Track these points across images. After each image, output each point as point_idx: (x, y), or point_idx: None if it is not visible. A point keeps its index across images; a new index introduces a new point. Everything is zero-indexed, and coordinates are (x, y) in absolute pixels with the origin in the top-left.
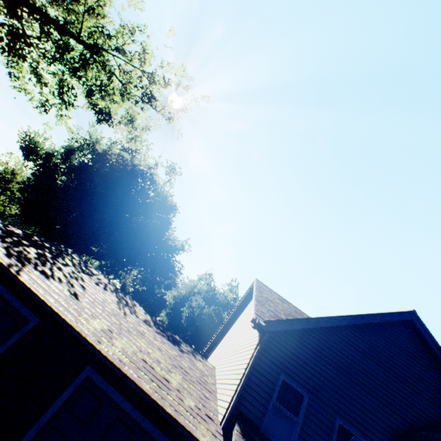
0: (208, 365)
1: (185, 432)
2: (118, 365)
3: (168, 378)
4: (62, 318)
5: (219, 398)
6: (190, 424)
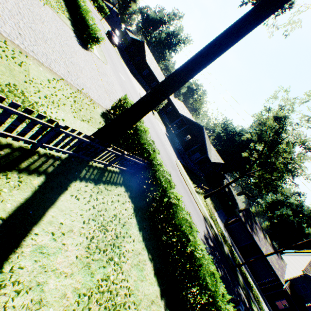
0: (284, 262)
1: (278, 277)
2: (268, 261)
3: (275, 265)
4: (260, 248)
5: (285, 274)
6: (279, 276)
